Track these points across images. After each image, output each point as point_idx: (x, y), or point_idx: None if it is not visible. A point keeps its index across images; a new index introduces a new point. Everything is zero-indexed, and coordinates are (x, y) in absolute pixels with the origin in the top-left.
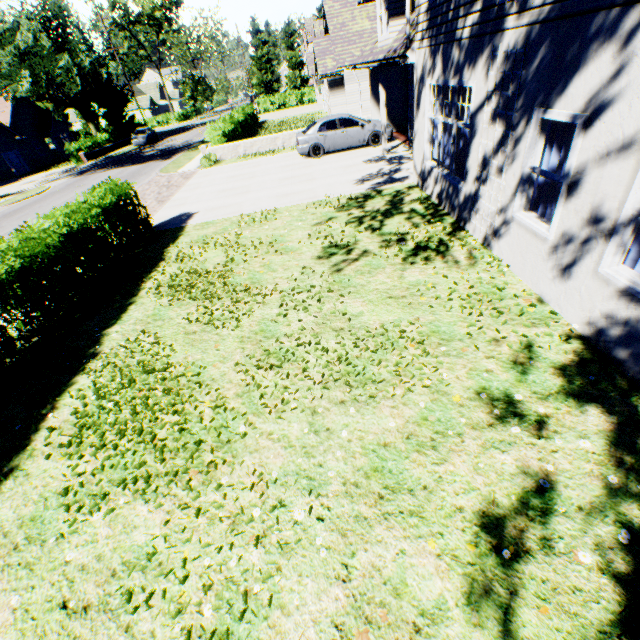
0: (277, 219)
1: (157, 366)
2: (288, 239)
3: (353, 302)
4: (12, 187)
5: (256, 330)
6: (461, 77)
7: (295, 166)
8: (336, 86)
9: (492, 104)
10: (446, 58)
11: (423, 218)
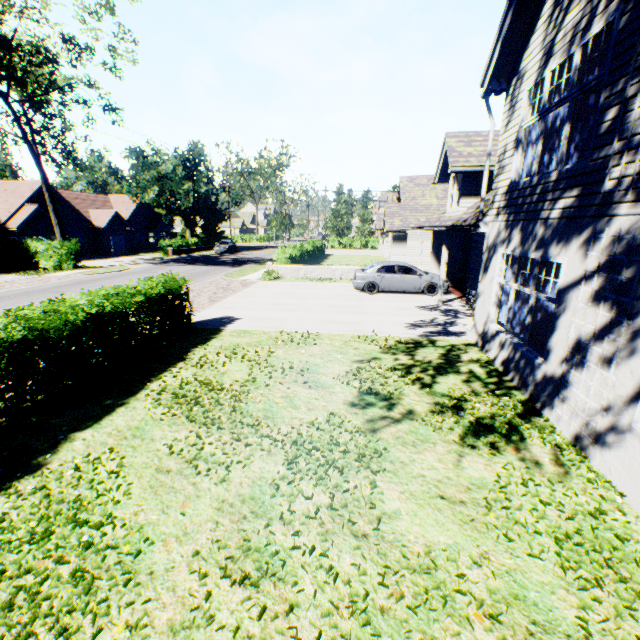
0: (316, 344)
1: (93, 516)
2: (322, 370)
3: (387, 488)
4: (103, 262)
5: (245, 494)
6: (546, 251)
7: (348, 296)
8: (399, 240)
9: (593, 284)
10: (526, 232)
11: (485, 385)
